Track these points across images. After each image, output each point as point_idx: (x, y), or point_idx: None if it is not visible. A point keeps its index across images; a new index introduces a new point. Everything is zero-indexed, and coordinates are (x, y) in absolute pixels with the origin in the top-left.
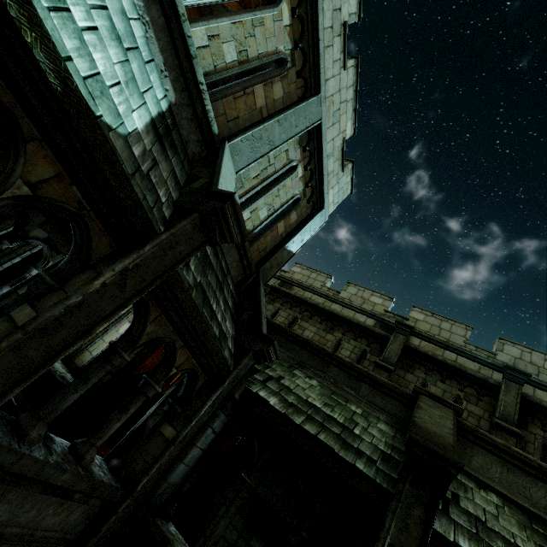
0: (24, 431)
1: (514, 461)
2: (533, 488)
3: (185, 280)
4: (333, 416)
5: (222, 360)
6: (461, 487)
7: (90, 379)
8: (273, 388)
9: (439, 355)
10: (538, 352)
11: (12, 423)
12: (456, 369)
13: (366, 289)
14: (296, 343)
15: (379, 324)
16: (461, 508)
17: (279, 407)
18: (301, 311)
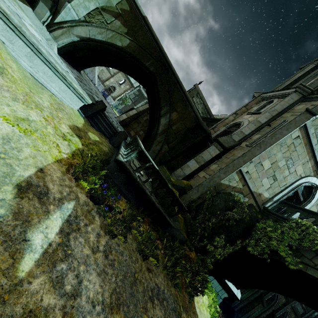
0: None
1: None
2: None
3: None
4: None
5: None
6: None
7: None
8: None
9: None
10: None
11: None
12: None
13: None
14: None
15: None
16: None
17: None
18: None
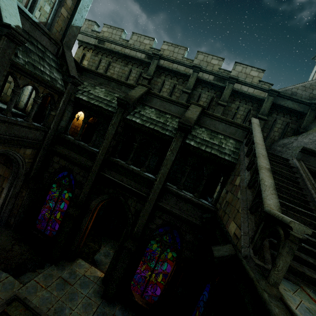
0: (6, 114)
1: (163, 99)
2: (167, 105)
3: (19, 62)
4: (106, 99)
5: (58, 88)
6: (144, 109)
7: (13, 100)
8: (85, 94)
9: (171, 66)
10: (210, 55)
11: (1, 114)
12: (176, 72)
13: (141, 35)
14: (97, 76)
15: (147, 56)
16: (139, 113)
17: (86, 99)
18: (111, 57)
